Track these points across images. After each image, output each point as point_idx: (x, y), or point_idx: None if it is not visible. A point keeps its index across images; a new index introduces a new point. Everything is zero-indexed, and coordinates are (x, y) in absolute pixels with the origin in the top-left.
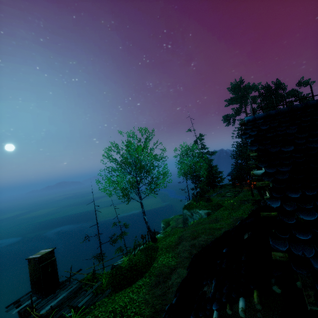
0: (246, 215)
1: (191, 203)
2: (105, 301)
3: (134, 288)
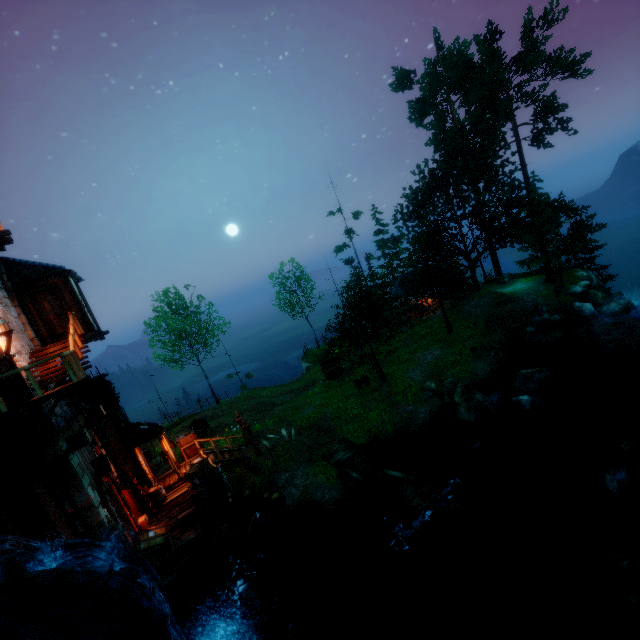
0: (323, 377)
1: (311, 349)
2: None
3: None
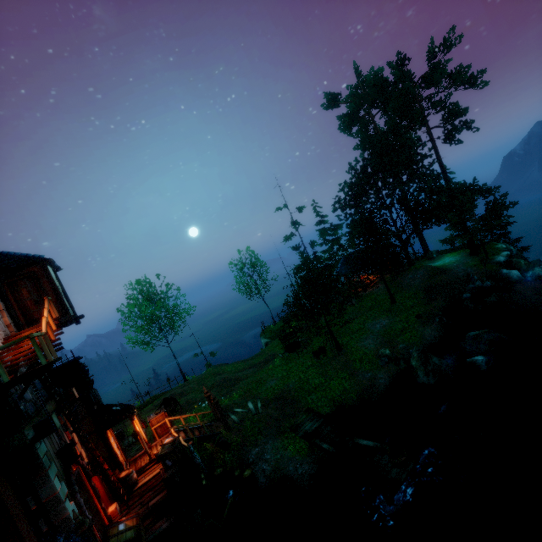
0: (282, 350)
1: (268, 326)
2: None
3: None
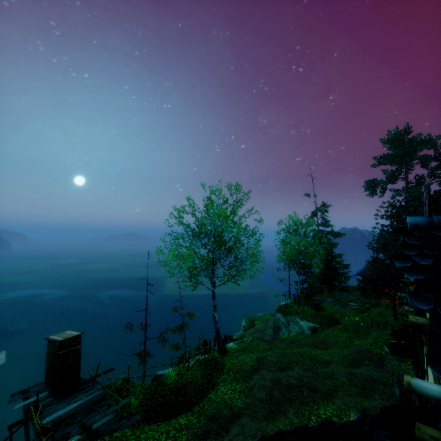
0: (378, 349)
1: (289, 306)
2: (125, 436)
3: (172, 428)
